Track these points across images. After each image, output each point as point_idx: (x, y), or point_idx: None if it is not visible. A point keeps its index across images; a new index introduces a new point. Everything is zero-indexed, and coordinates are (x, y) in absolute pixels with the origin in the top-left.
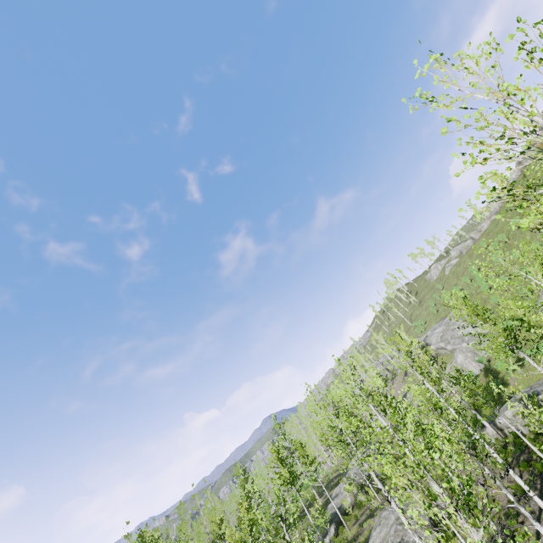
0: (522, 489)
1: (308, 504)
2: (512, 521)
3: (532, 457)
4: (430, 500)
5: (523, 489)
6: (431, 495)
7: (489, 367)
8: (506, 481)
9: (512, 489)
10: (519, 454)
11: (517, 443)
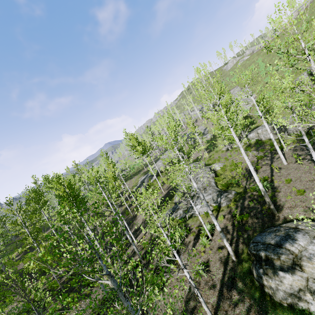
0: (261, 157)
1: (138, 171)
2: (258, 166)
3: (265, 147)
4: (206, 166)
5: (262, 157)
6: (207, 164)
7: (248, 115)
8: (249, 156)
9: (256, 157)
10: (259, 147)
11: (259, 143)
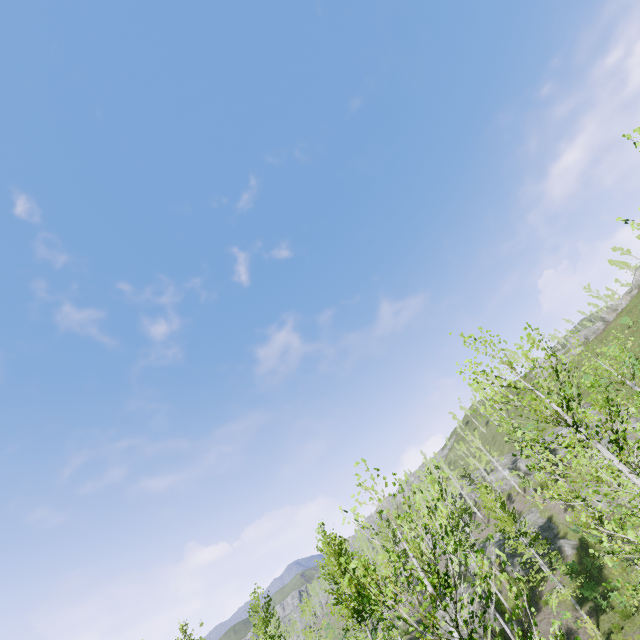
0: None
1: None
2: None
3: None
4: None
5: None
6: None
7: None
8: None
9: None
10: None
11: None
